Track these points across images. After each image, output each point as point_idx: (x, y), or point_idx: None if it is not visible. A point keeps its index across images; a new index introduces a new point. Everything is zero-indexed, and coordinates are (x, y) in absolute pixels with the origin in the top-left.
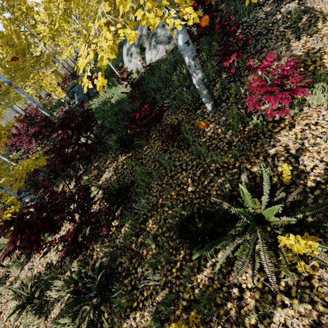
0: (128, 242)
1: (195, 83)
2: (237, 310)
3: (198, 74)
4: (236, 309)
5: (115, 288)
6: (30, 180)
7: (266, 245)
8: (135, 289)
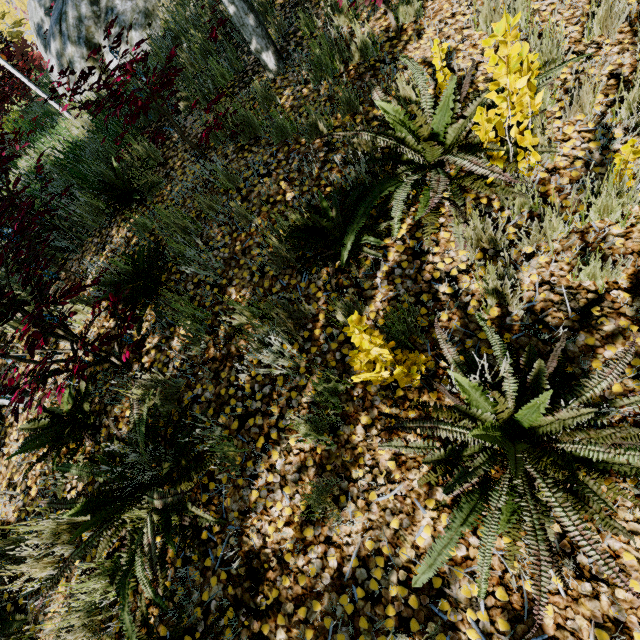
0: (196, 350)
1: (225, 1)
2: (461, 314)
3: None
4: (458, 315)
5: (202, 450)
6: None
7: (460, 153)
8: (250, 418)
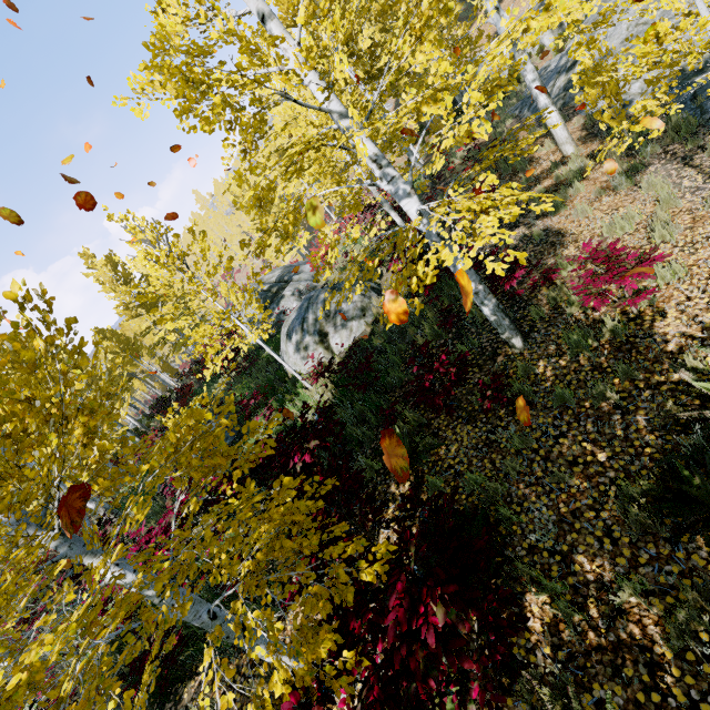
0: (572, 634)
1: (488, 315)
2: None
3: (490, 300)
4: None
5: None
6: (170, 659)
7: None
8: None
